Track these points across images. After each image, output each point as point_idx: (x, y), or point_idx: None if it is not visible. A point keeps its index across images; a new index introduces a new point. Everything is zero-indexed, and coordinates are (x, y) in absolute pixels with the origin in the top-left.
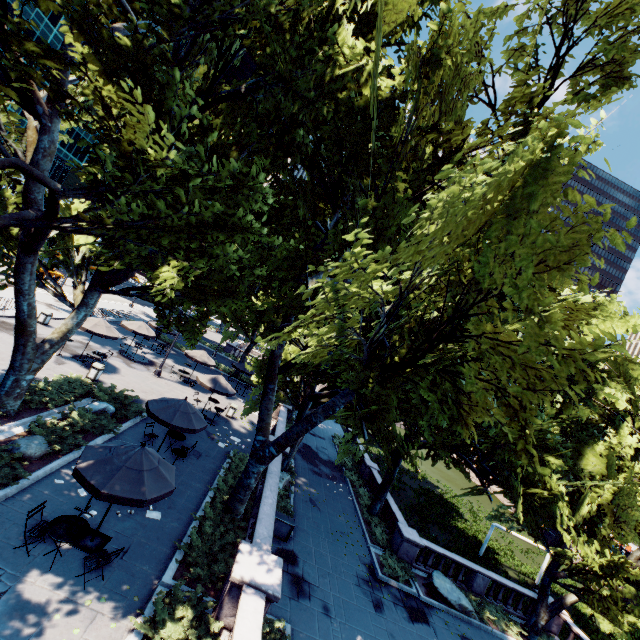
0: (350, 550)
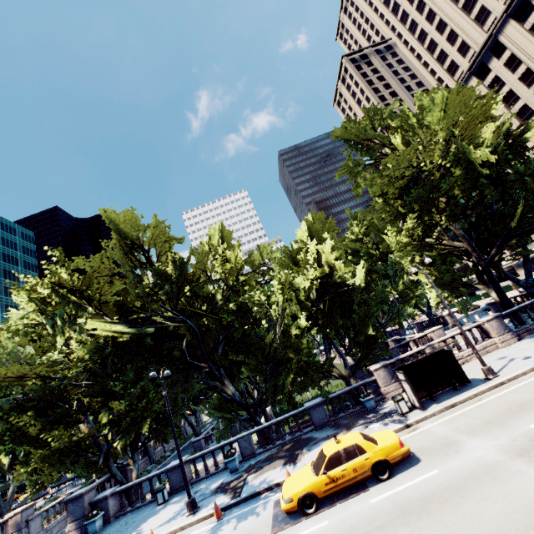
0: None
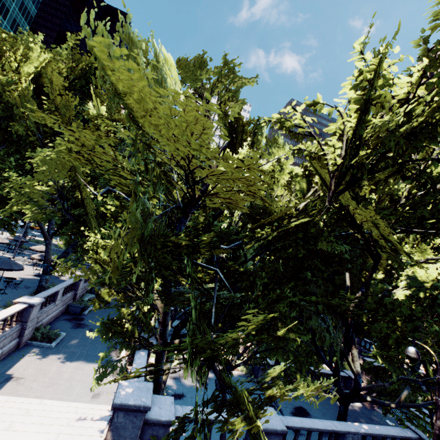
0: None
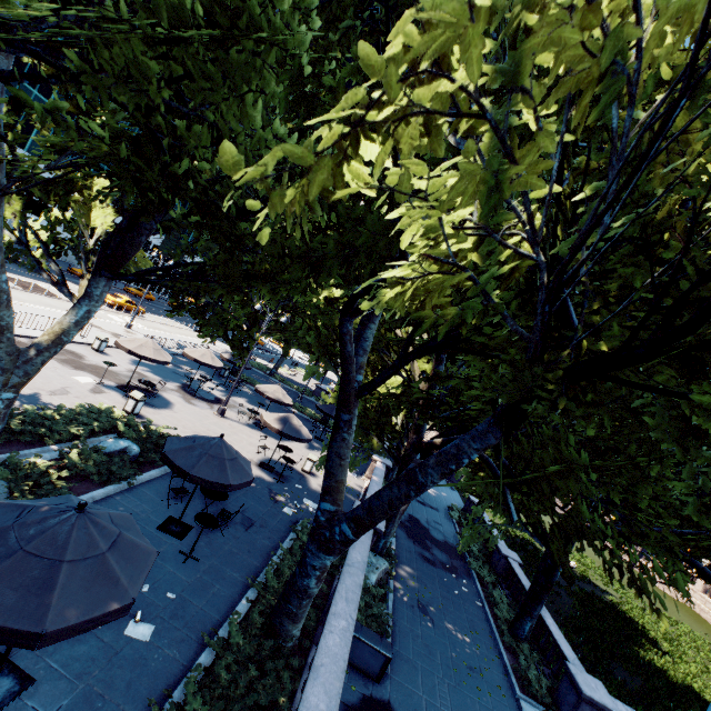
0: (487, 705)
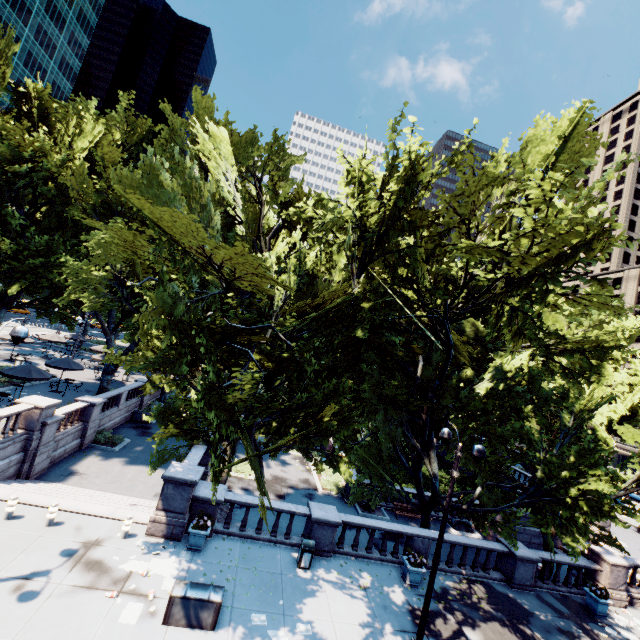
0: None
